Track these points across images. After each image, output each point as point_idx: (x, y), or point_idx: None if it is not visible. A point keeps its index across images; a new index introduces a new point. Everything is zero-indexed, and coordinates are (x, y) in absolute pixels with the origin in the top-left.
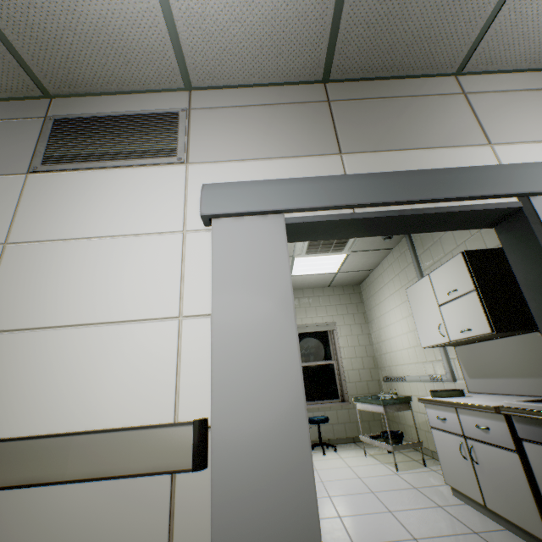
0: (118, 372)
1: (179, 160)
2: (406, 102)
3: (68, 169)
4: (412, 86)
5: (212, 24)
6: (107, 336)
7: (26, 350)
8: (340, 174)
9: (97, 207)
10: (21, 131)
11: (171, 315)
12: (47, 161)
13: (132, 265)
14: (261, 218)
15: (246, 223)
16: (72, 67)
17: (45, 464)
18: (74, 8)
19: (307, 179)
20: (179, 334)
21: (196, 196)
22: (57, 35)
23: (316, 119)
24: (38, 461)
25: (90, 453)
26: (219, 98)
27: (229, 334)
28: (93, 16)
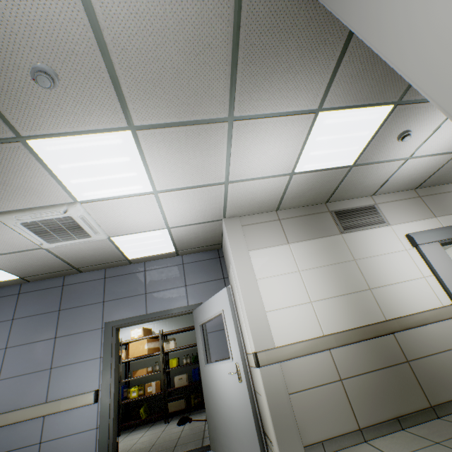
0: (418, 295)
1: (387, 224)
2: (444, 195)
3: (353, 231)
4: (443, 188)
5: (395, 181)
6: (408, 285)
7: (388, 292)
8: (445, 226)
9: (373, 244)
10: (325, 218)
11: (421, 277)
12: (345, 229)
13: (398, 262)
14: (432, 243)
15: (428, 245)
16: (344, 195)
17: (422, 320)
18: (362, 183)
19: (437, 229)
20: (427, 282)
21: (401, 237)
22: (350, 189)
23: (420, 204)
24: (420, 319)
25: (431, 315)
26: (383, 198)
27: (447, 279)
28: (365, 184)
